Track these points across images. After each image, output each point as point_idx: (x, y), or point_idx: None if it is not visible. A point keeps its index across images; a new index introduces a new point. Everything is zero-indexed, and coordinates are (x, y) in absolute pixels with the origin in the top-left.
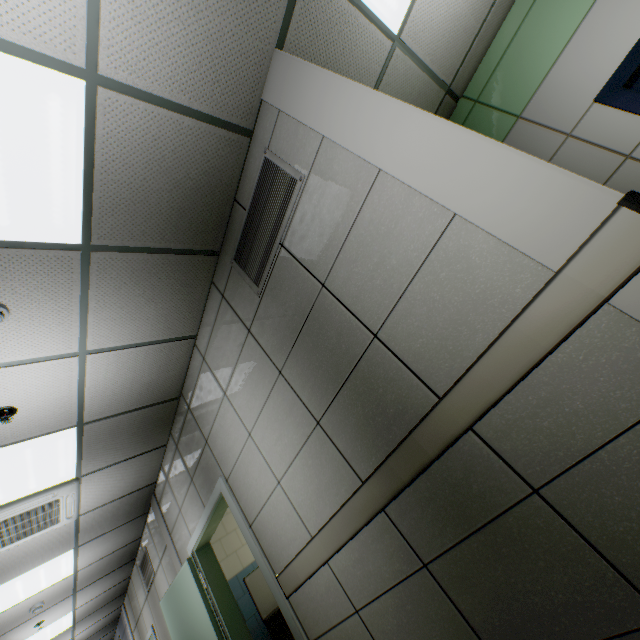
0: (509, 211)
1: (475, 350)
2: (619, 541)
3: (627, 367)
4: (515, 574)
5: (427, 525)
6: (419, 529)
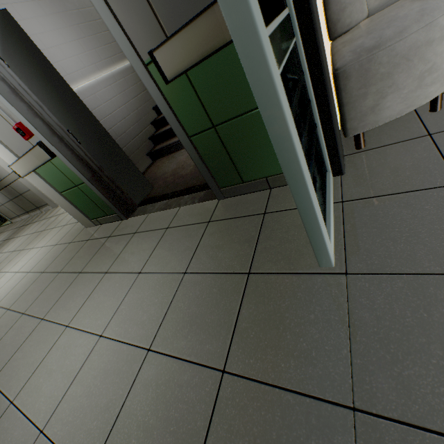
0: (0, 163)
1: (5, 176)
2: (32, 201)
3: (24, 186)
4: (24, 203)
5: (9, 195)
6: (8, 195)
